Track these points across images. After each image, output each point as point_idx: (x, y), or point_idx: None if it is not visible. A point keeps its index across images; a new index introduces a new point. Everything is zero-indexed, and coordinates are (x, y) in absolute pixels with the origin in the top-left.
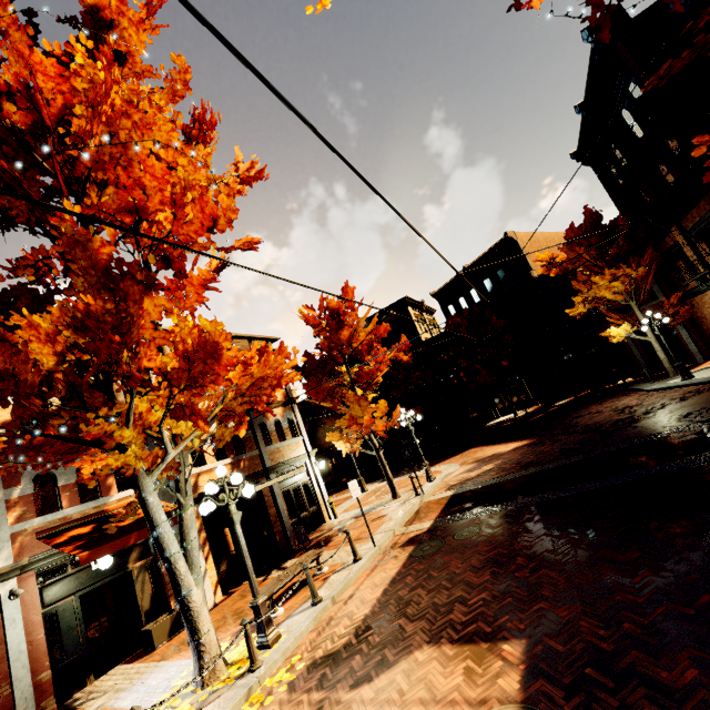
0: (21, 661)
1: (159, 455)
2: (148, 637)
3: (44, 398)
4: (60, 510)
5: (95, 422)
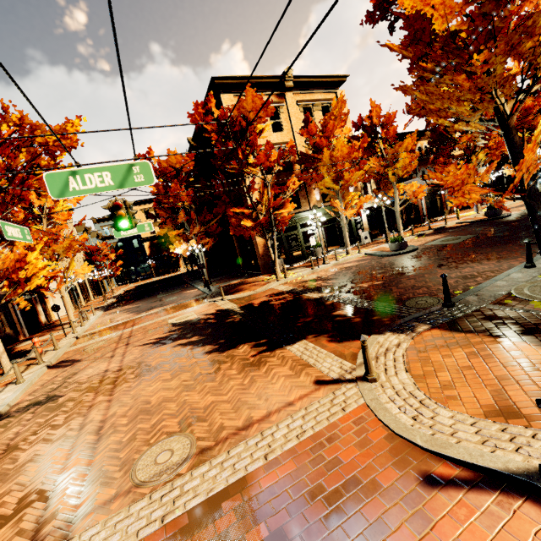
0: (424, 209)
1: (476, 165)
2: (443, 213)
3: (471, 152)
4: (426, 180)
5: (472, 156)
